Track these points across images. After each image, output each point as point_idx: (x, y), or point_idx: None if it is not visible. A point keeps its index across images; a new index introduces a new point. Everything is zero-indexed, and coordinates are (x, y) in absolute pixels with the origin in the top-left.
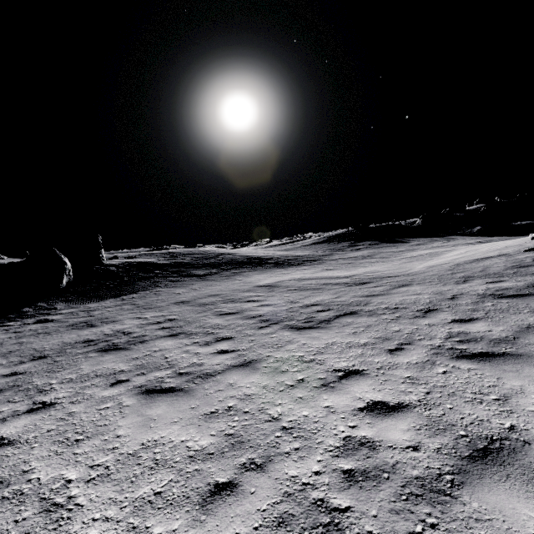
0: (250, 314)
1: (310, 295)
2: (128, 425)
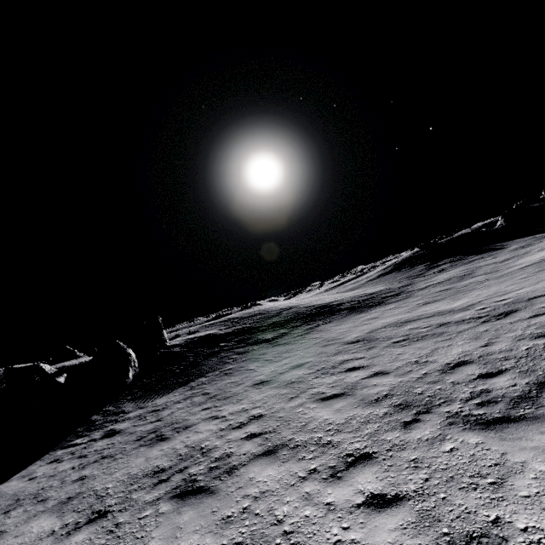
0: (367, 394)
1: (437, 347)
2: None
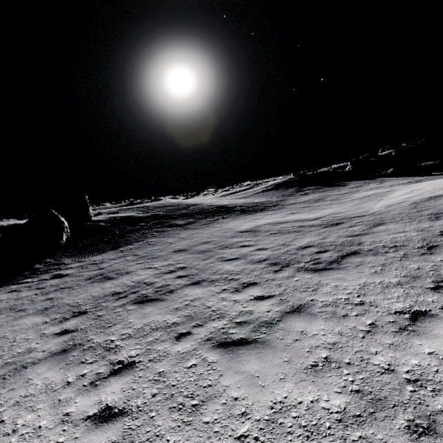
0: (254, 258)
1: (296, 238)
2: (236, 385)
